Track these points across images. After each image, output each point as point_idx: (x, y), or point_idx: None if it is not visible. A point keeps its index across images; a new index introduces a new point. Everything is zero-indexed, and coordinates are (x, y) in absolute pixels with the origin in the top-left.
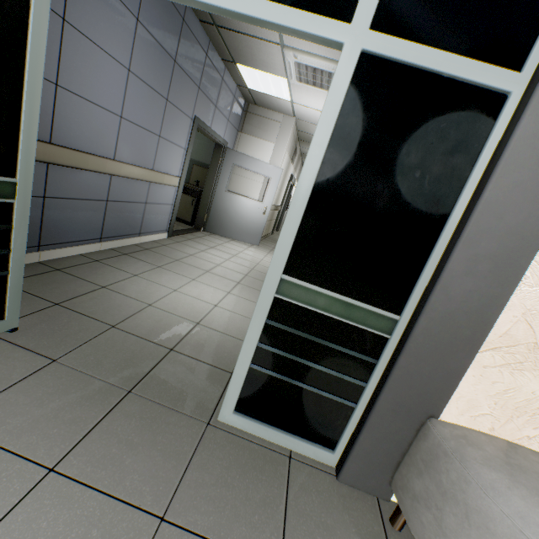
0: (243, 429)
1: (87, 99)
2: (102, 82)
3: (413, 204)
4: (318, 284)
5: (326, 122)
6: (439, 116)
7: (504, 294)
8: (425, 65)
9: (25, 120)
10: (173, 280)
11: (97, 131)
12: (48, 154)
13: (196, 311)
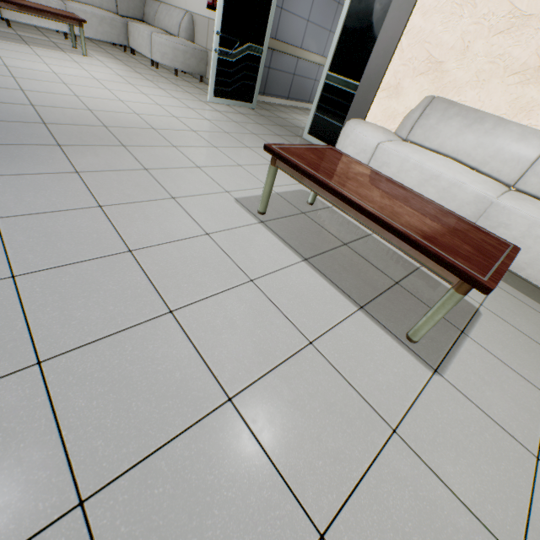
0: (309, 141)
1: (292, 14)
2: (301, 2)
3: (369, 34)
4: (338, 75)
5: (346, 6)
6: None
7: (386, 65)
8: None
9: (269, 26)
10: None
11: (295, 32)
12: (273, 45)
13: None
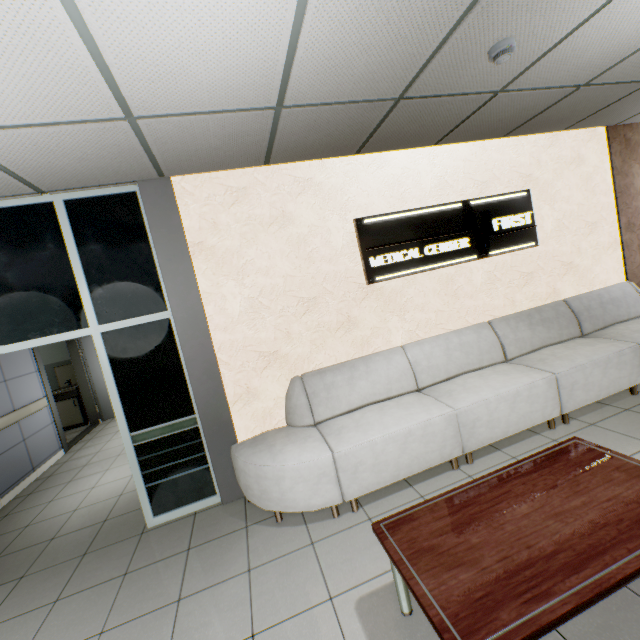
0: (165, 521)
1: None
2: None
3: (167, 370)
4: (151, 426)
5: (105, 364)
6: (151, 336)
7: (219, 383)
8: (131, 325)
9: None
10: (88, 483)
11: None
12: None
13: (117, 488)
